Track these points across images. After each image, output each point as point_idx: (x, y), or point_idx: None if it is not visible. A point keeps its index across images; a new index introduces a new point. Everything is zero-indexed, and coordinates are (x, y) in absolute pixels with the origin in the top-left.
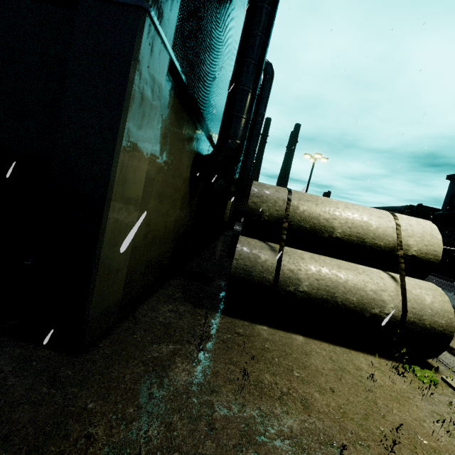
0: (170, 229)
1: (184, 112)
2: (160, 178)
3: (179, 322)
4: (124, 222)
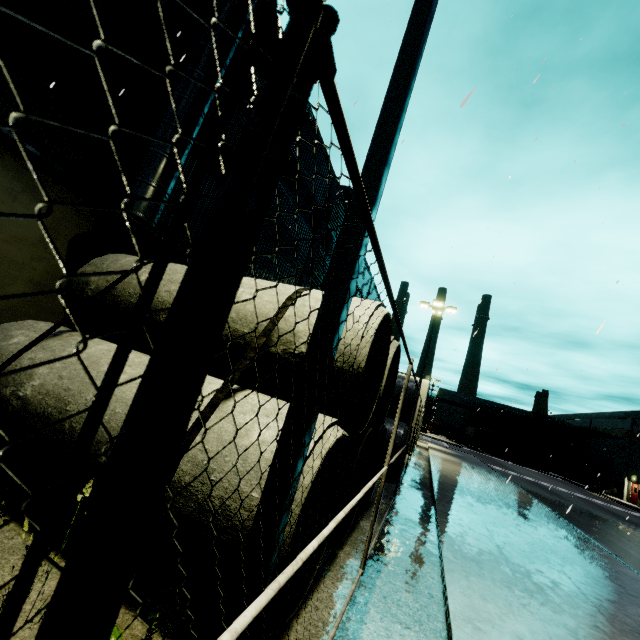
0: None
1: (9, 154)
2: None
3: None
4: None
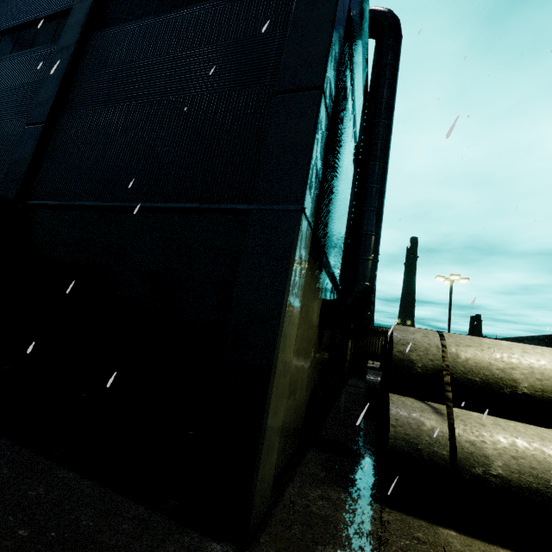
0: (303, 387)
1: (315, 266)
2: (299, 334)
3: (337, 515)
4: (281, 388)
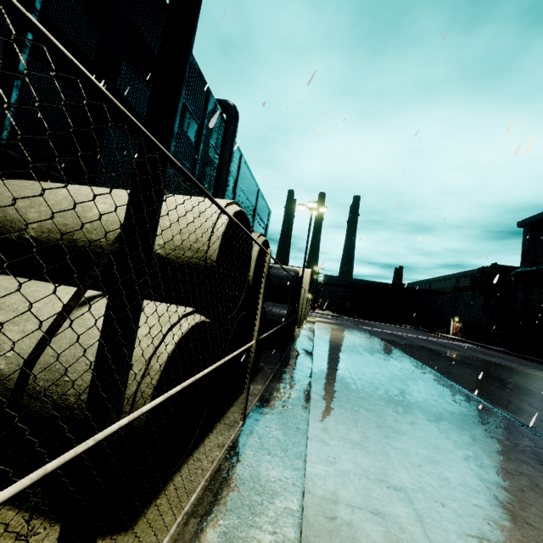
0: None
1: None
2: None
3: None
4: None
